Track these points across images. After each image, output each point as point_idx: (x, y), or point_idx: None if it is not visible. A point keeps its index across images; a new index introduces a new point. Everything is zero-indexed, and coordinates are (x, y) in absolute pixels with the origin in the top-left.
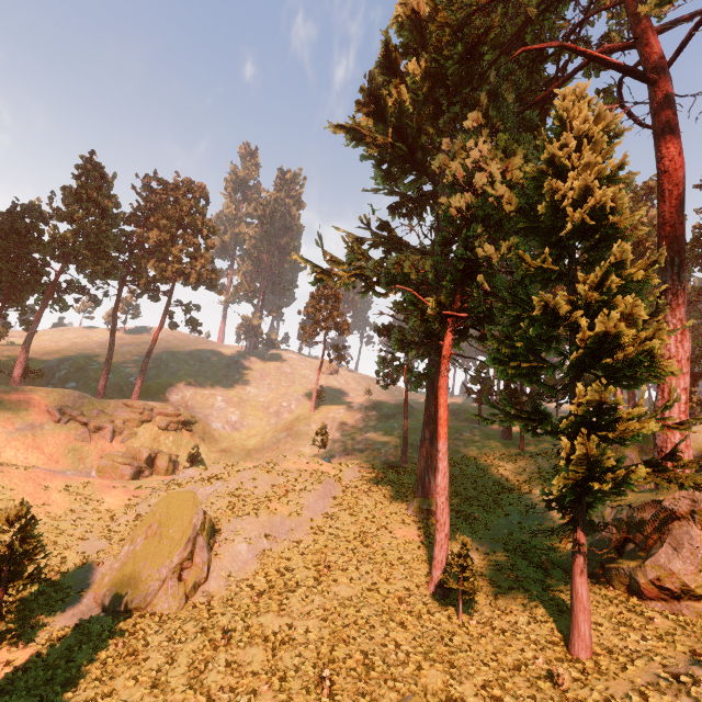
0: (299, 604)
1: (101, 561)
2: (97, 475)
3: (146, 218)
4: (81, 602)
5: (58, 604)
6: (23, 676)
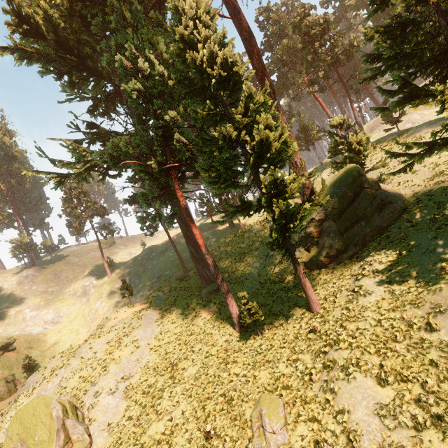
0: (169, 401)
1: None
2: None
3: None
4: None
5: None
6: None
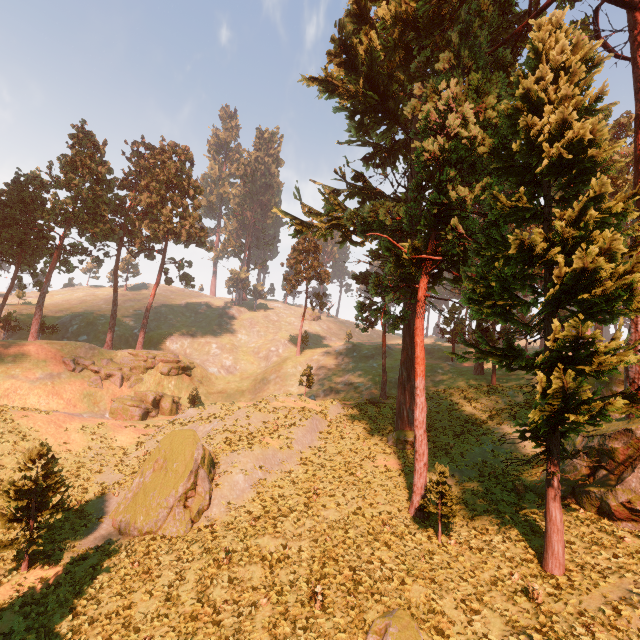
0: (292, 527)
1: (117, 491)
2: (110, 416)
3: (137, 182)
4: (101, 527)
5: (82, 529)
6: (55, 590)
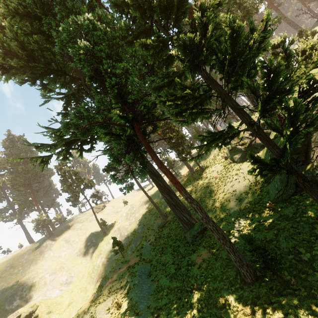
0: None
1: None
2: None
3: None
4: None
5: None
6: None
